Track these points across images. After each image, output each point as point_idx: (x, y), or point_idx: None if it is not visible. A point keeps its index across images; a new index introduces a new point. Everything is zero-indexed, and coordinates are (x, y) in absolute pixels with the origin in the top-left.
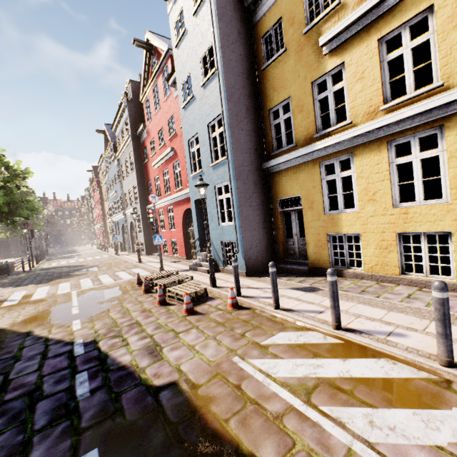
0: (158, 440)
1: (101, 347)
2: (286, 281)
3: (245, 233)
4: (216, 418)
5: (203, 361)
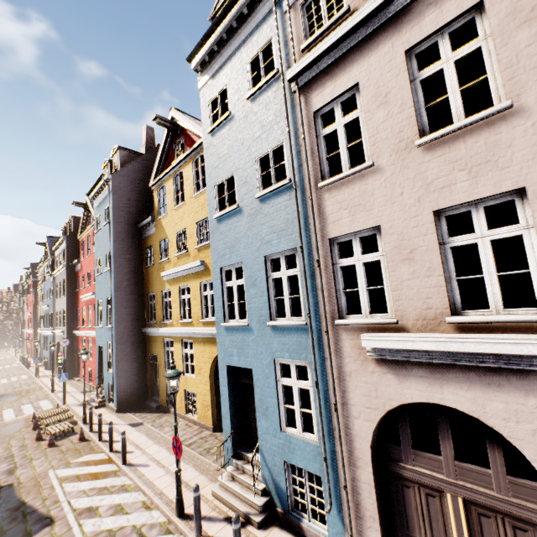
0: None
1: None
2: (135, 417)
3: (120, 380)
4: (20, 492)
5: (34, 473)
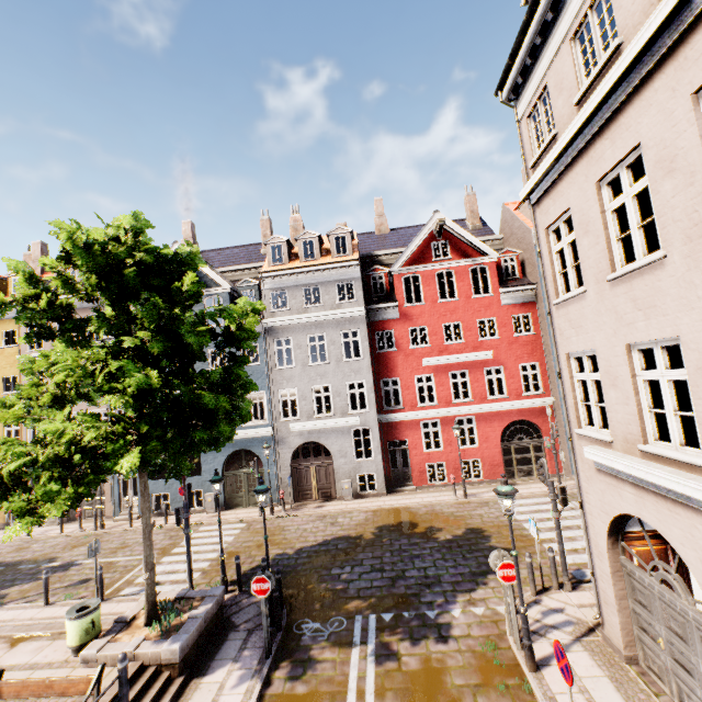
0: None
1: None
2: None
3: None
4: None
5: None
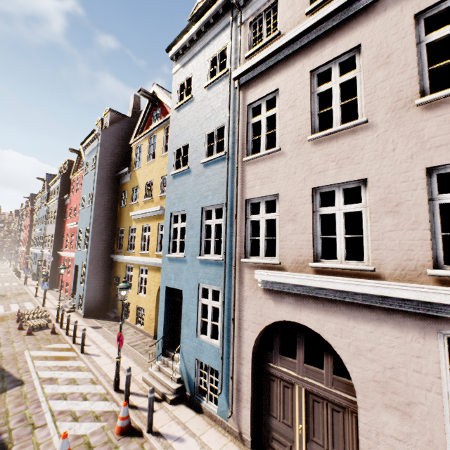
0: None
1: None
2: (96, 322)
3: (89, 293)
4: (1, 362)
5: (13, 351)
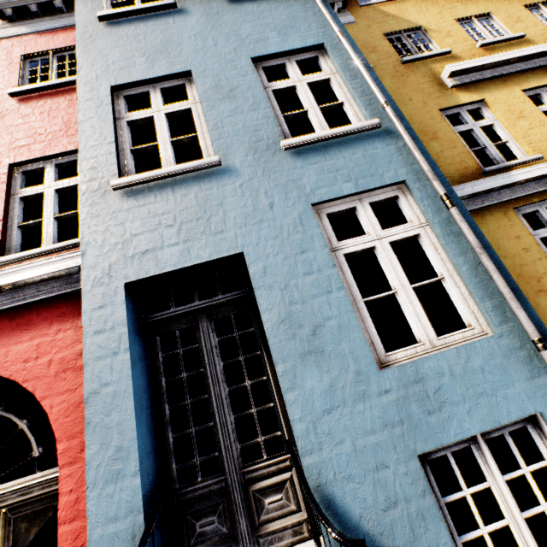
0: None
1: None
2: None
3: None
4: None
5: None
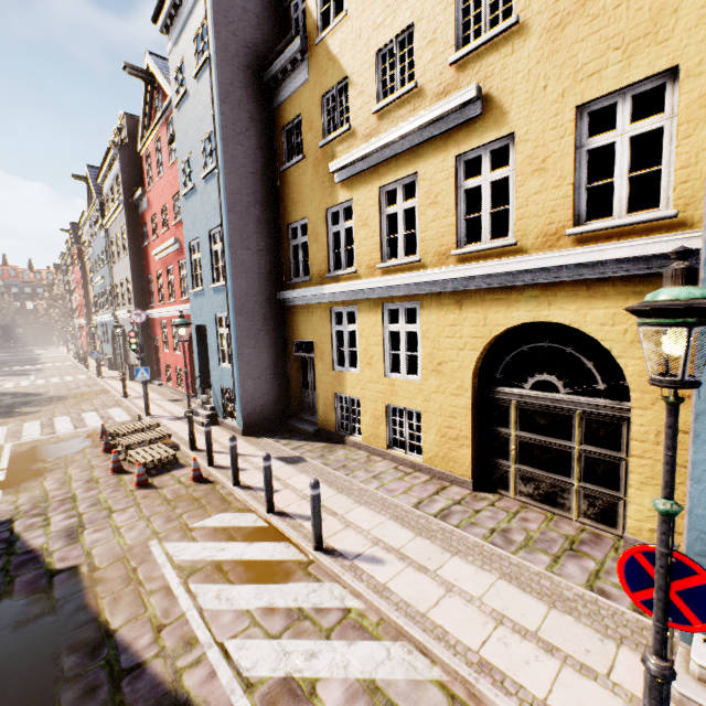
0: (34, 614)
1: (16, 527)
2: (281, 446)
3: (246, 381)
4: (96, 595)
5: (119, 544)
